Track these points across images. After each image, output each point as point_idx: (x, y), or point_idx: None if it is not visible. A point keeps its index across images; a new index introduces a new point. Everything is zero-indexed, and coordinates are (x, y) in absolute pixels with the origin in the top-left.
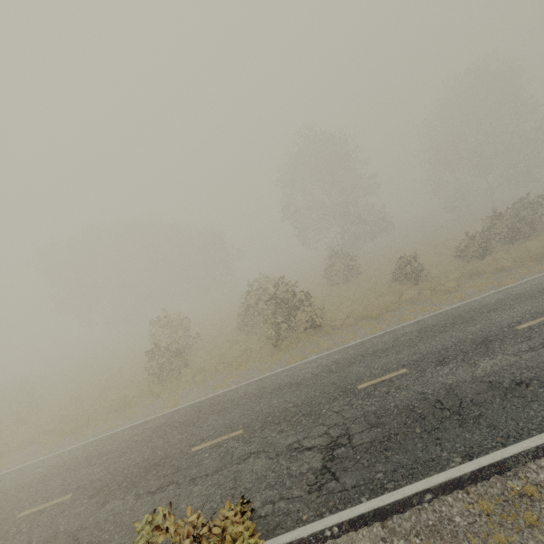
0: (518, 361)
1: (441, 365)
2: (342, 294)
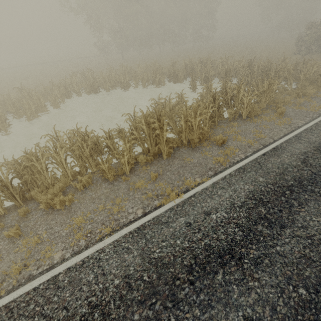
0: None
1: None
2: None
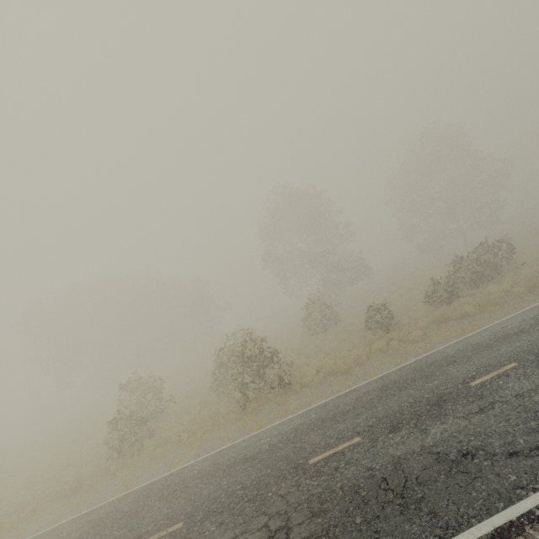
0: (467, 426)
1: (394, 432)
2: (318, 345)
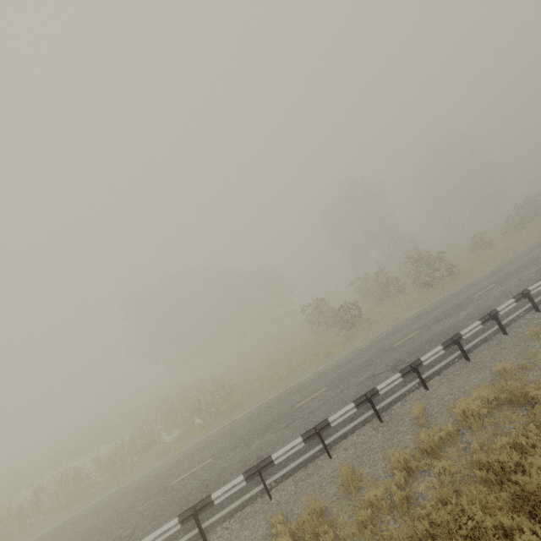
0: None
1: None
2: None
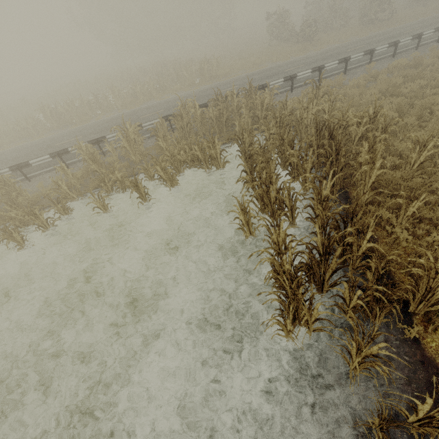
0: None
1: None
2: None
